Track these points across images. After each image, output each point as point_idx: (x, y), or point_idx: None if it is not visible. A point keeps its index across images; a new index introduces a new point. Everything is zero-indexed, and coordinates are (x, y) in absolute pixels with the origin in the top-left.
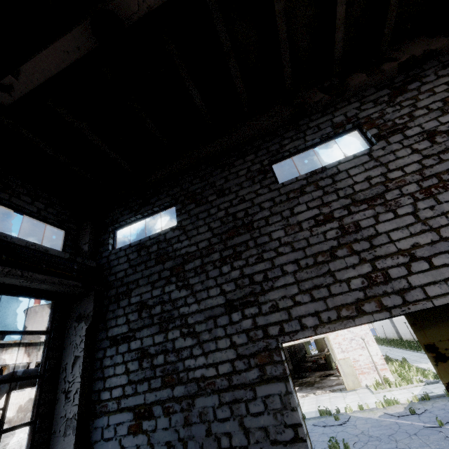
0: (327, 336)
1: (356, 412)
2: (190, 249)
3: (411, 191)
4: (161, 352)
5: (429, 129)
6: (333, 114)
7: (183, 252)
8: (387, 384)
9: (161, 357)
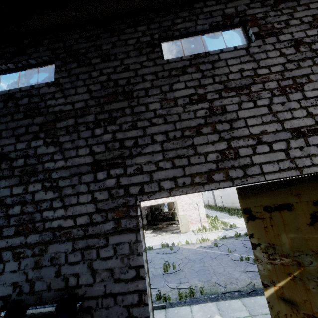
0: (176, 201)
1: (184, 245)
2: (64, 107)
3: (271, 87)
4: (18, 203)
5: (297, 38)
6: (226, 4)
7: (56, 109)
8: (204, 229)
9: (17, 207)
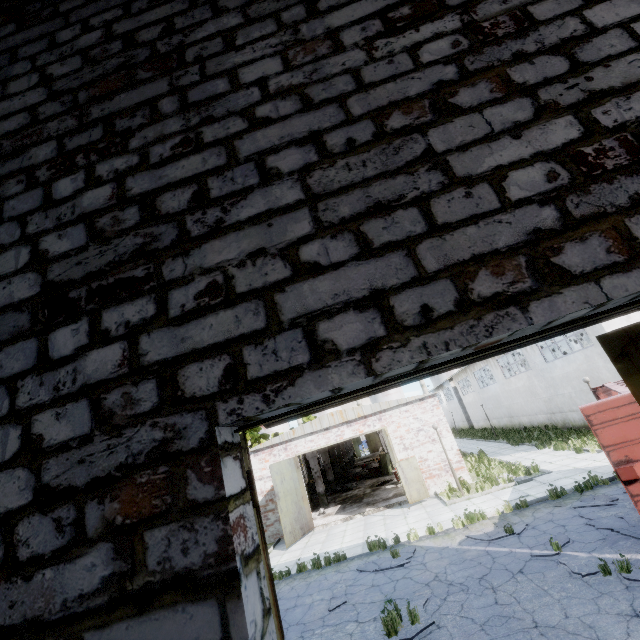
0: (384, 428)
1: (424, 538)
2: None
3: None
4: None
5: None
6: None
7: None
8: (465, 489)
9: None
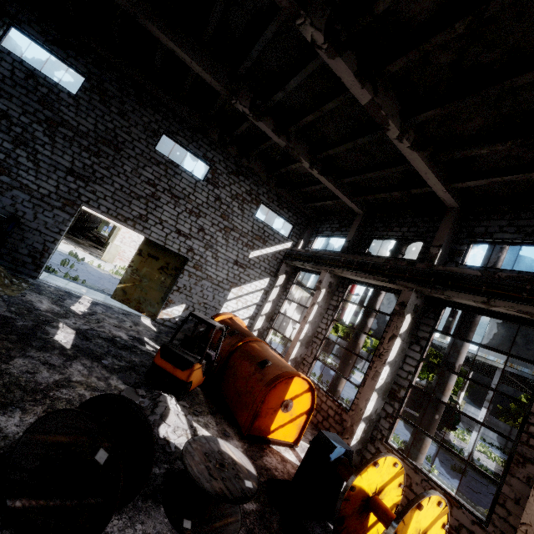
0: (121, 228)
1: (94, 266)
2: (72, 122)
3: (188, 207)
4: (4, 153)
5: (221, 196)
6: (212, 150)
7: (65, 118)
8: None
9: (2, 155)
